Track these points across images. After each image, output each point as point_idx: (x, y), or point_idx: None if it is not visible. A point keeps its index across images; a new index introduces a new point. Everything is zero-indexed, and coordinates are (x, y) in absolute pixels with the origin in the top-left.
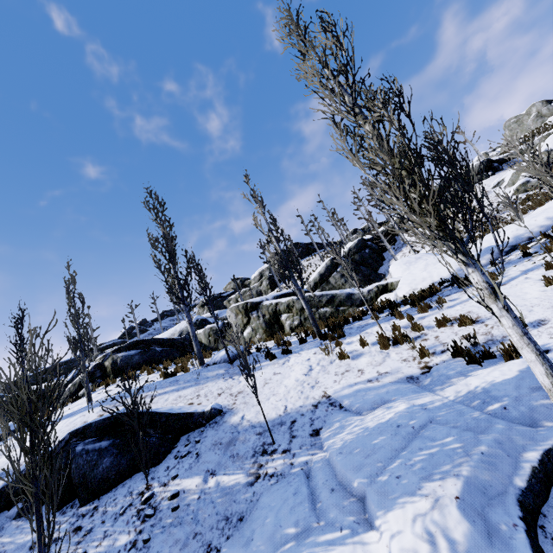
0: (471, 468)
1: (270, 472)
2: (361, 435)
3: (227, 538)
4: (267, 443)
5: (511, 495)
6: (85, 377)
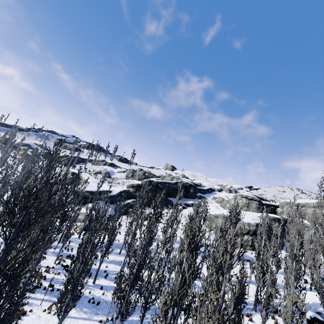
0: None
1: None
2: None
3: None
4: None
5: None
6: None
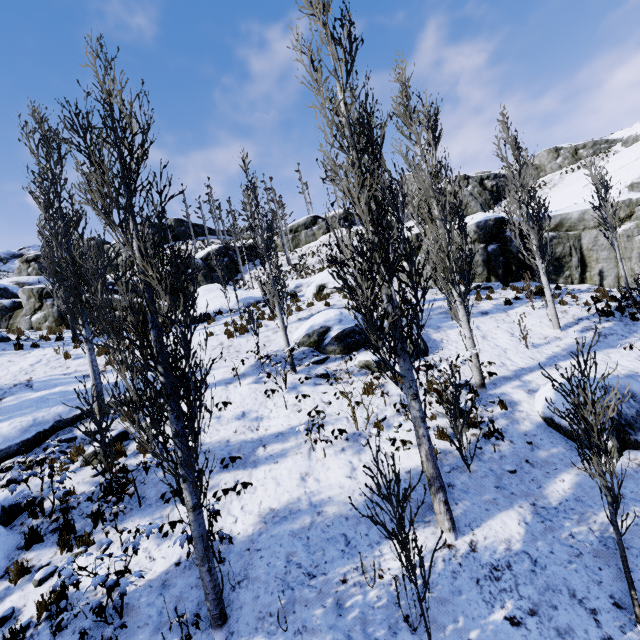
0: (44, 413)
1: None
2: (21, 401)
3: None
4: None
5: (53, 423)
6: None
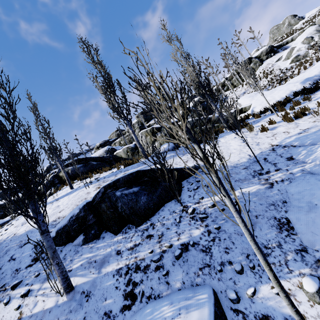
0: None
1: (278, 180)
2: None
3: (286, 212)
4: (257, 170)
5: None
6: (64, 173)
